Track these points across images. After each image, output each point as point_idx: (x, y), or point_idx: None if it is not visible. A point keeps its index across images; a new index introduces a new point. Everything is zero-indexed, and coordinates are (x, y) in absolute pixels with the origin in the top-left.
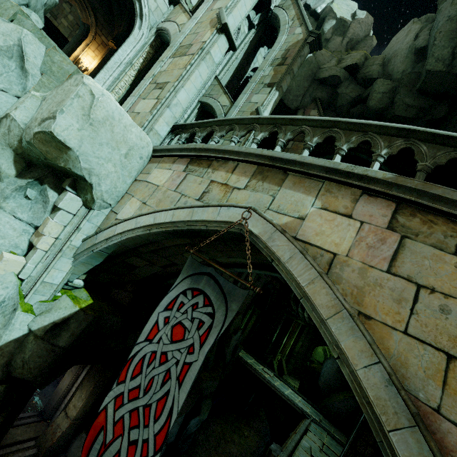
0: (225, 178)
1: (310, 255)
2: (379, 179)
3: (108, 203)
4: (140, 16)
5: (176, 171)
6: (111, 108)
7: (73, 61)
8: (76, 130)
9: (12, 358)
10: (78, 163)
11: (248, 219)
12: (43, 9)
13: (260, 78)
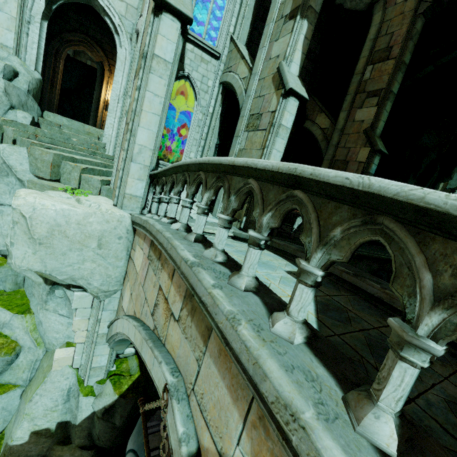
0: (167, 289)
1: None
2: None
3: (112, 290)
4: (115, 31)
5: (144, 255)
6: (50, 216)
7: (103, 106)
8: (32, 254)
9: (91, 431)
10: (56, 278)
11: (169, 405)
12: (30, 97)
13: (279, 9)
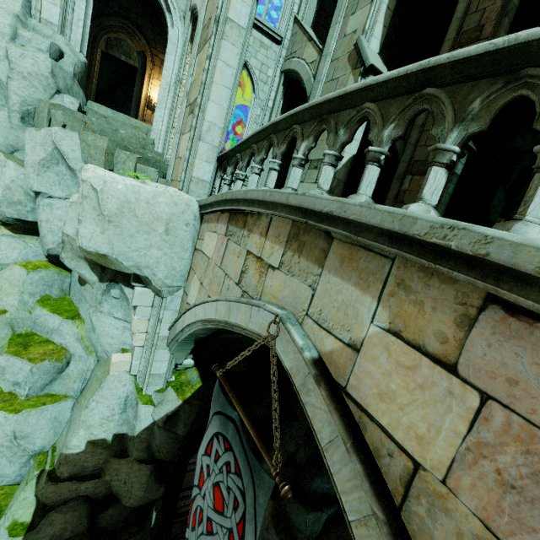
0: (259, 248)
1: (370, 443)
2: (528, 274)
3: (176, 286)
4: (167, 8)
5: (220, 235)
6: (121, 191)
7: (145, 104)
8: (100, 234)
9: (150, 443)
10: (121, 264)
11: (278, 336)
12: (76, 82)
13: None
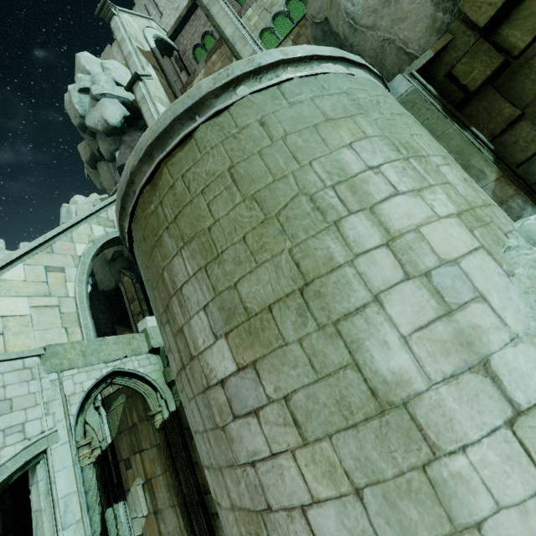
0: None
1: None
2: None
3: None
4: None
5: None
6: None
7: None
8: None
9: None
10: None
11: None
12: None
13: None
